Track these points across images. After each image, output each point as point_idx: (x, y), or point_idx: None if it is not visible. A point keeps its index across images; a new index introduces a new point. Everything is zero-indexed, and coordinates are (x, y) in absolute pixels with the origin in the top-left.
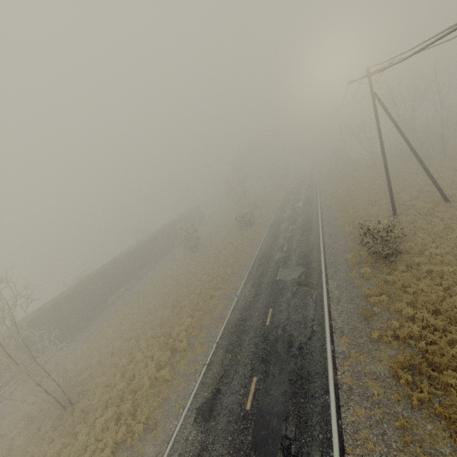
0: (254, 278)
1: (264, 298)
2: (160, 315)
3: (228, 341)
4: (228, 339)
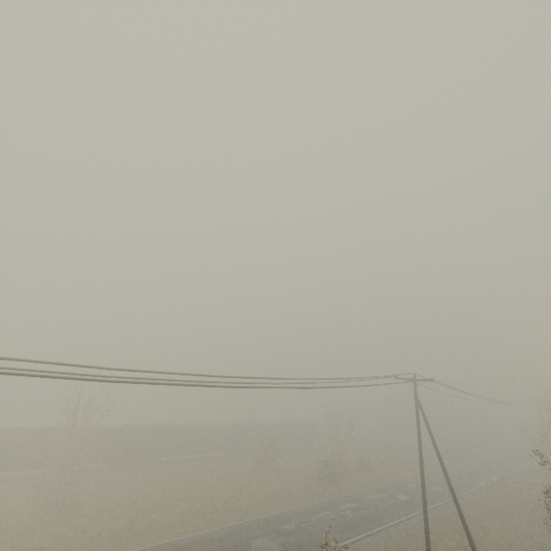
0: (243, 527)
1: (217, 546)
2: (164, 497)
3: (153, 550)
4: (156, 549)
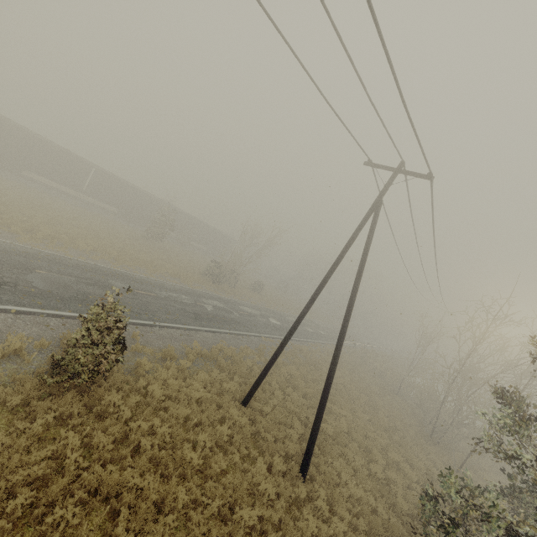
0: (51, 257)
1: None
2: None
3: None
4: None
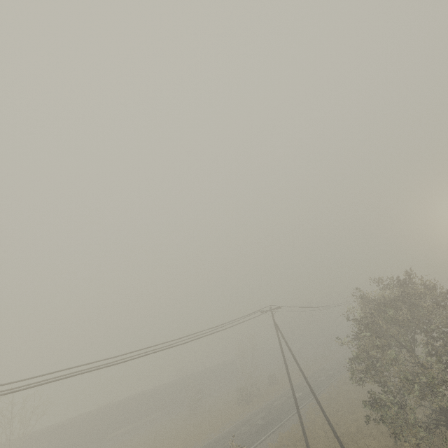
0: None
1: None
2: None
3: None
4: None
